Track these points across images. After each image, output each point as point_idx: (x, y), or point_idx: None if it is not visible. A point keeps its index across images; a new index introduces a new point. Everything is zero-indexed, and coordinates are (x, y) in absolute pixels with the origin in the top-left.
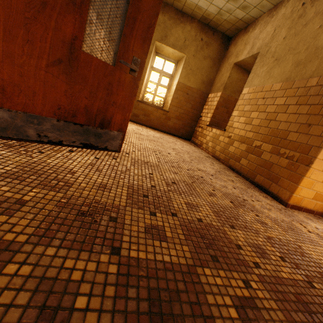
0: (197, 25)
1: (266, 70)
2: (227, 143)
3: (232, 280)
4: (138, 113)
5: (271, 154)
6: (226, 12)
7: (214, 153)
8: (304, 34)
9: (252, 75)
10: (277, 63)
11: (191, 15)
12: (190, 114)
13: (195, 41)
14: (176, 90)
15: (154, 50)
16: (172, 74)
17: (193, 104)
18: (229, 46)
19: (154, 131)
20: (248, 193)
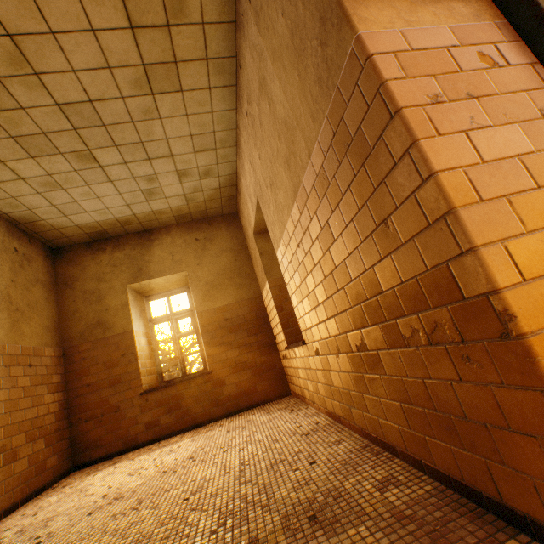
0: (179, 230)
1: (273, 208)
2: (322, 368)
3: None
4: (154, 417)
5: (394, 350)
6: (195, 192)
7: (325, 404)
8: (266, 131)
9: (270, 228)
10: (275, 187)
11: (161, 226)
12: (255, 347)
13: (188, 246)
14: (202, 326)
15: (139, 296)
16: (191, 307)
17: (246, 327)
18: (241, 221)
19: (194, 438)
20: None
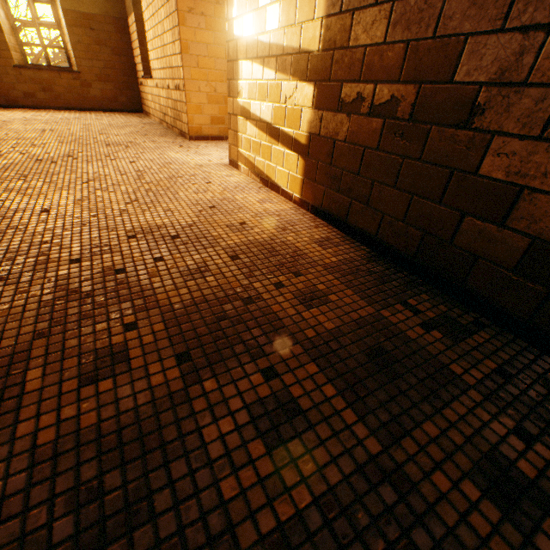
0: None
1: None
2: (158, 95)
3: (44, 163)
4: (31, 91)
5: (174, 90)
6: None
7: (158, 116)
8: None
9: None
10: None
11: None
12: (118, 67)
13: None
14: (69, 27)
15: None
16: None
17: (112, 46)
18: None
19: (71, 114)
20: (150, 140)
